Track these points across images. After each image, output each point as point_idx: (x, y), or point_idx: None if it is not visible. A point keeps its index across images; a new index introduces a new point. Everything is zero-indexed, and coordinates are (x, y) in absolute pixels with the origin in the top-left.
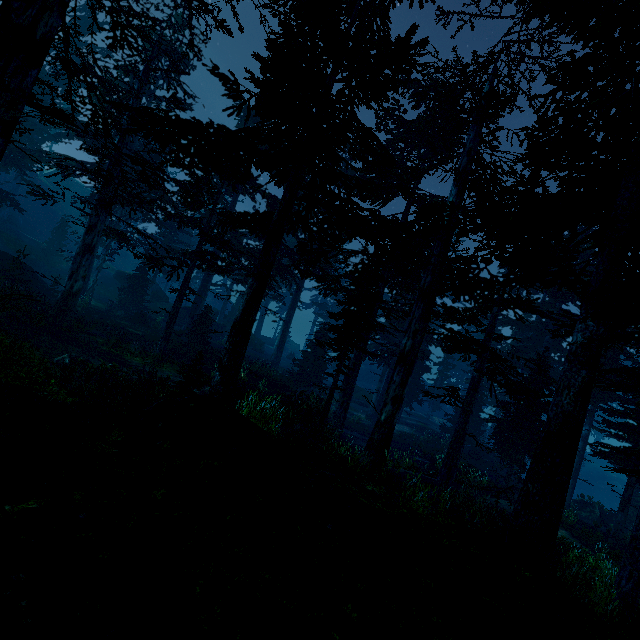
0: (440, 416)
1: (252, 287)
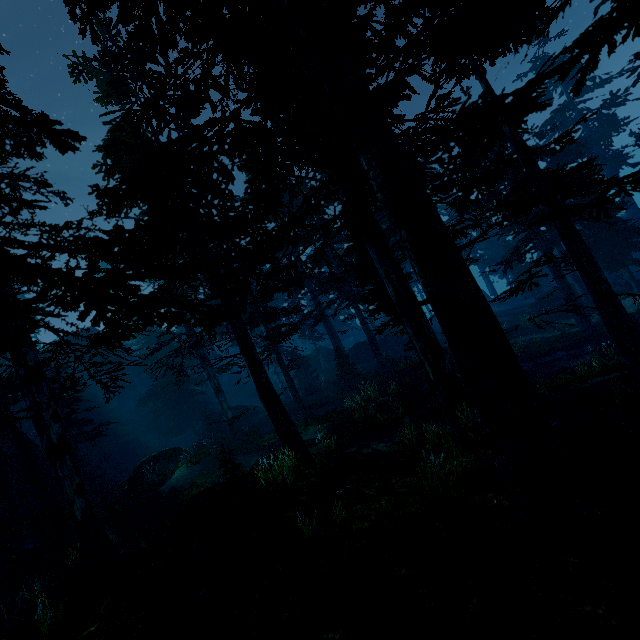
0: None
1: (246, 362)
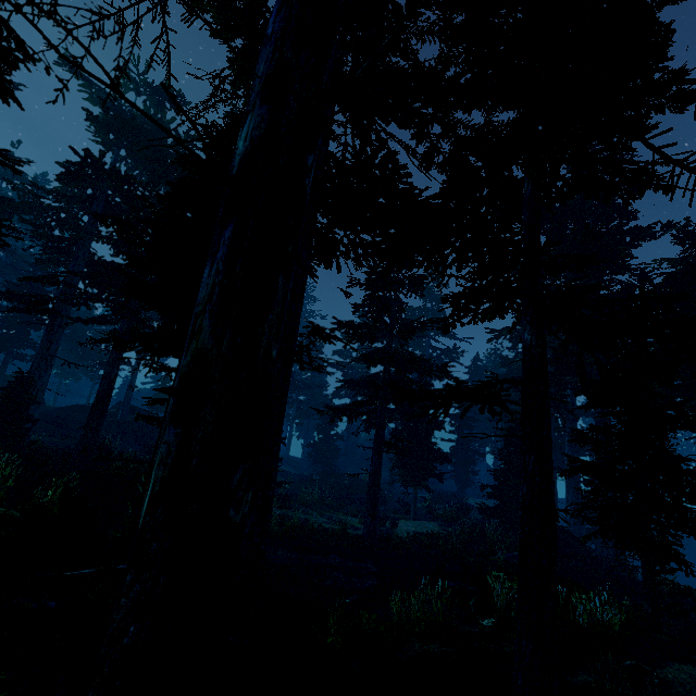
0: (475, 495)
1: None
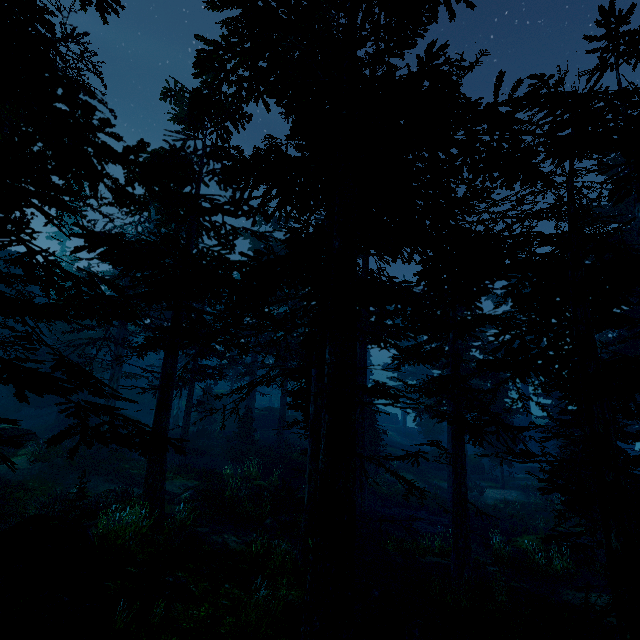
0: None
1: (157, 398)
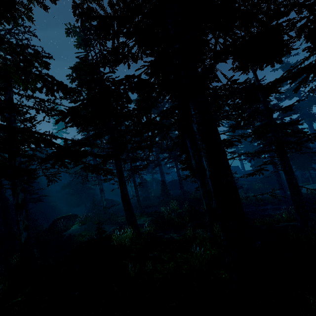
0: None
1: (118, 181)
